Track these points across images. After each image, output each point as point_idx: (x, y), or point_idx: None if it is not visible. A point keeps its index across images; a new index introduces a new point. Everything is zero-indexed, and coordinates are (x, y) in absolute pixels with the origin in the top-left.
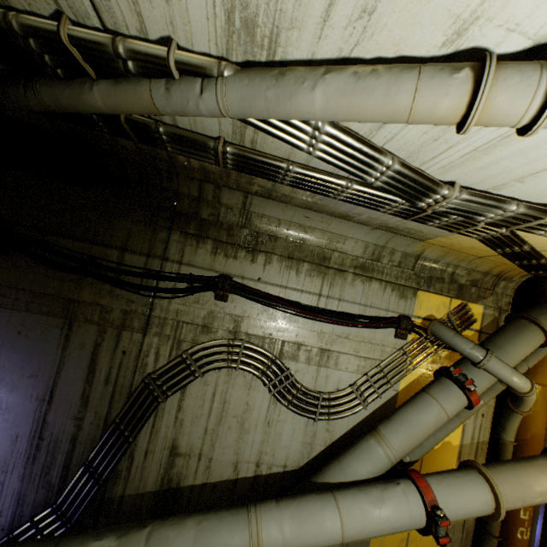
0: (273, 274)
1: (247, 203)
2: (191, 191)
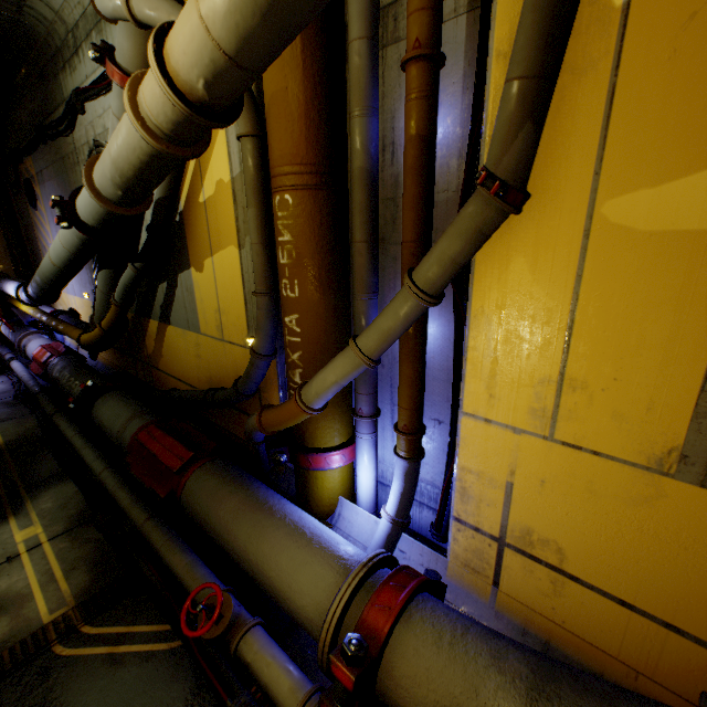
0: (89, 65)
1: (50, 6)
2: (42, 28)
